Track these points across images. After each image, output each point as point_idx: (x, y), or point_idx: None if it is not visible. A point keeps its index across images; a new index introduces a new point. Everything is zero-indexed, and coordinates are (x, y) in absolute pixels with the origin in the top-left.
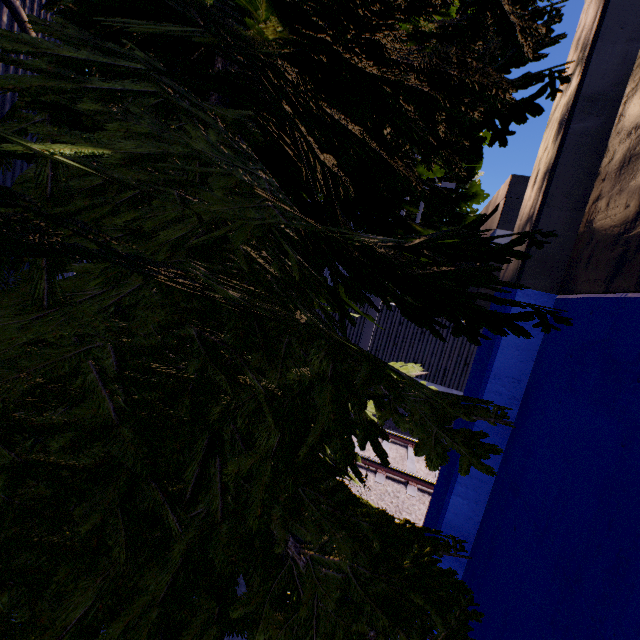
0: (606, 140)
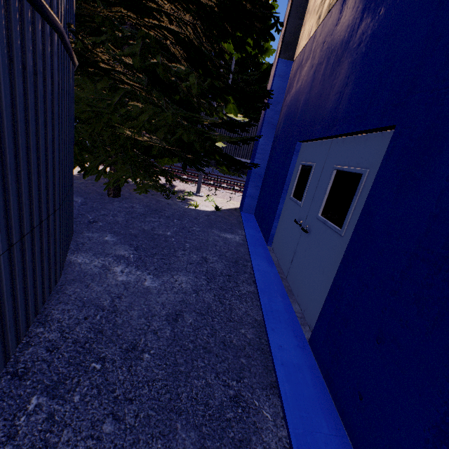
0: None
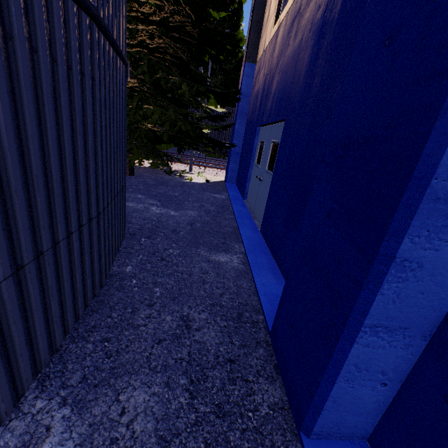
0: (265, 6)
